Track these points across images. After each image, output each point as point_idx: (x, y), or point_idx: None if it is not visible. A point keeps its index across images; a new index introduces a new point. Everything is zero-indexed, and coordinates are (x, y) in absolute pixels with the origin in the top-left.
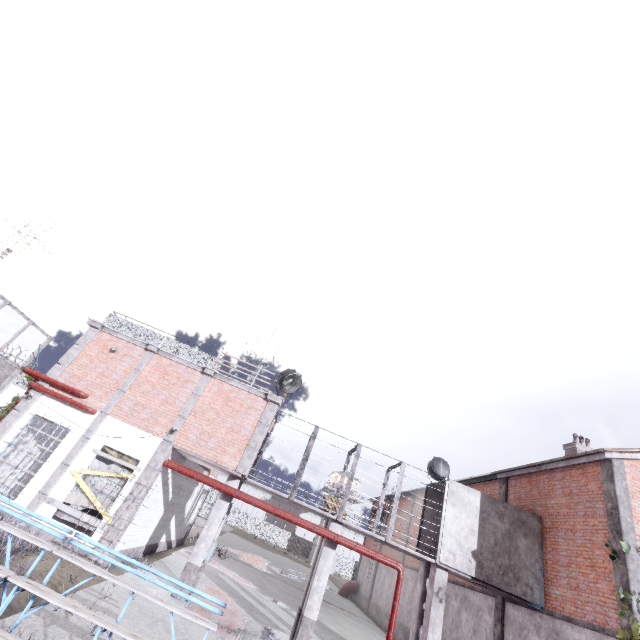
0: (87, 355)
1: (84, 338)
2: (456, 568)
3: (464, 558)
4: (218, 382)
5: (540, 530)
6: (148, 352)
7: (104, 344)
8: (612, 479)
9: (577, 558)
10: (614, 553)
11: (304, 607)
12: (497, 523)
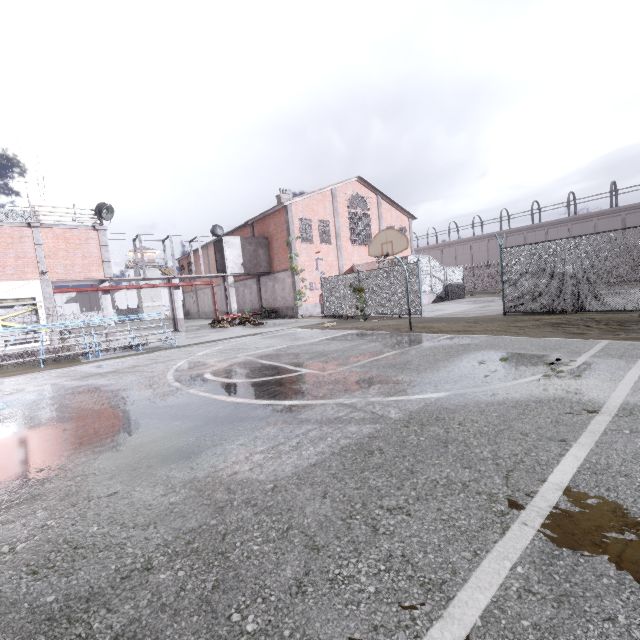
0: None
1: None
2: (236, 273)
3: (238, 268)
4: (49, 230)
5: (268, 243)
6: None
7: None
8: (288, 214)
9: (279, 249)
10: (288, 243)
11: (176, 316)
12: (250, 248)
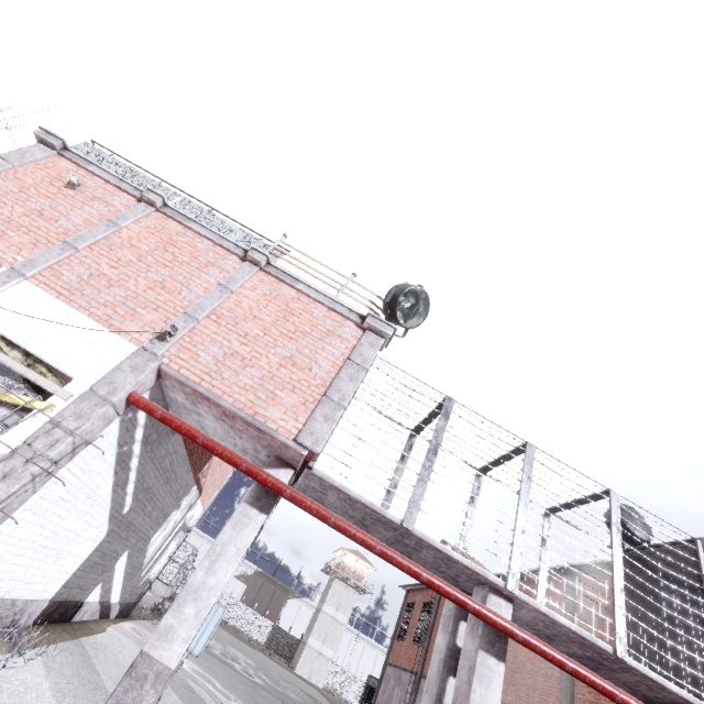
0: (16, 179)
1: (20, 153)
2: None
3: None
4: (271, 280)
5: None
6: (143, 204)
7: (58, 173)
8: None
9: None
10: None
11: None
12: None
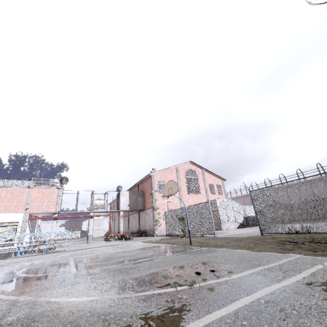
0: None
1: None
2: (124, 210)
3: (126, 207)
4: (37, 189)
5: (143, 194)
6: None
7: None
8: (151, 179)
9: (148, 197)
10: (151, 193)
11: (88, 233)
12: (133, 196)
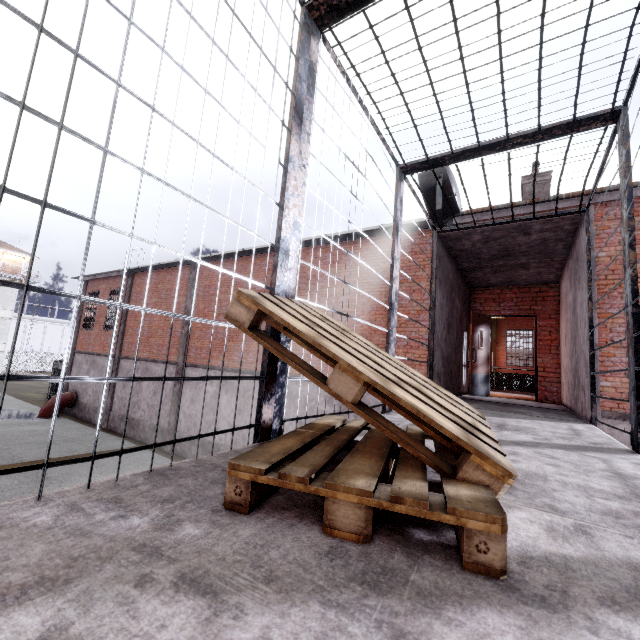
0: None
1: None
2: None
3: None
4: None
5: None
6: None
7: None
8: None
9: None
10: None
11: None
12: None
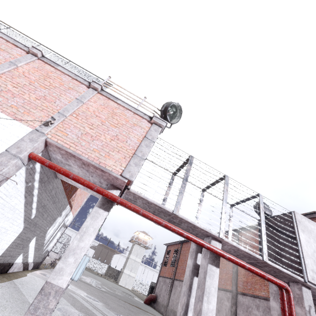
0: None
1: None
2: None
3: None
4: (104, 98)
5: None
6: (30, 54)
7: None
8: None
9: None
10: None
11: None
12: None
